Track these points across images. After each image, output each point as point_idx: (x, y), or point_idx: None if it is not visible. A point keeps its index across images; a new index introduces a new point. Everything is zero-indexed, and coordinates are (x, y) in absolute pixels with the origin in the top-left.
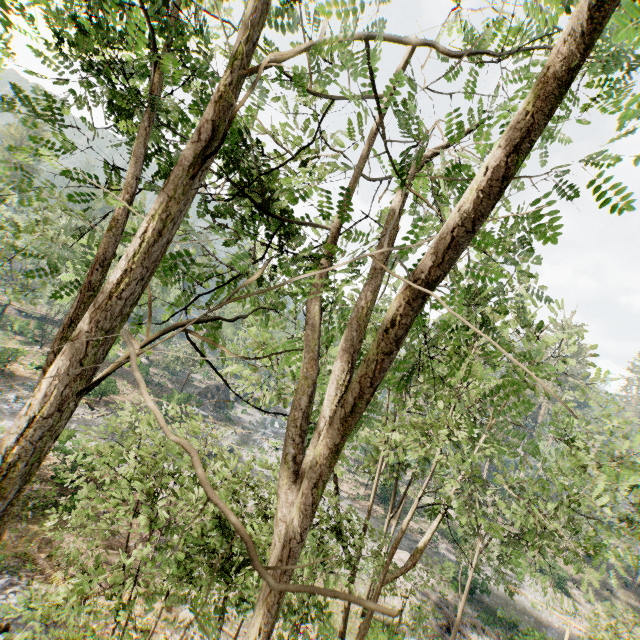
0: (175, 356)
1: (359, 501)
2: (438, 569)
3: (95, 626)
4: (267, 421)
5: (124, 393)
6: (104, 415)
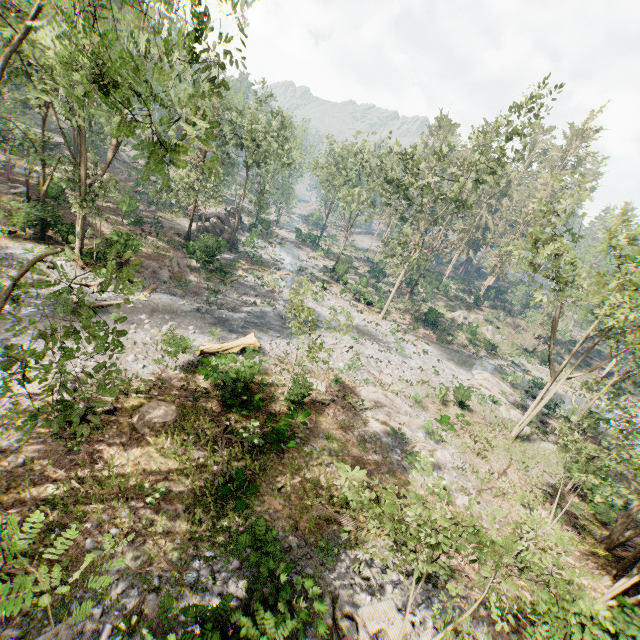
0: (188, 186)
1: (416, 330)
2: (498, 376)
3: (454, 560)
4: (282, 254)
5: None
6: (152, 289)
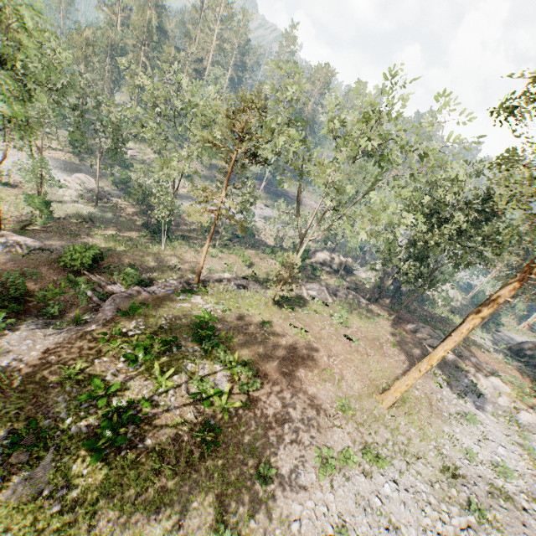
0: None
1: (50, 152)
2: (107, 180)
3: None
4: None
5: None
6: None
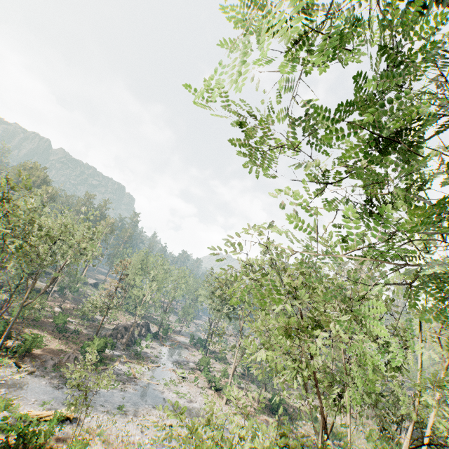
0: (95, 305)
1: (258, 416)
2: None
3: None
4: (167, 352)
5: (45, 344)
6: (31, 372)
